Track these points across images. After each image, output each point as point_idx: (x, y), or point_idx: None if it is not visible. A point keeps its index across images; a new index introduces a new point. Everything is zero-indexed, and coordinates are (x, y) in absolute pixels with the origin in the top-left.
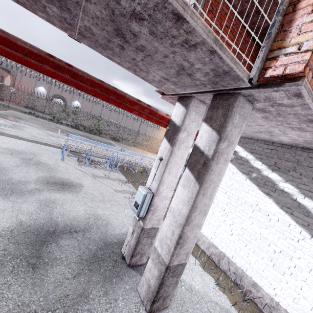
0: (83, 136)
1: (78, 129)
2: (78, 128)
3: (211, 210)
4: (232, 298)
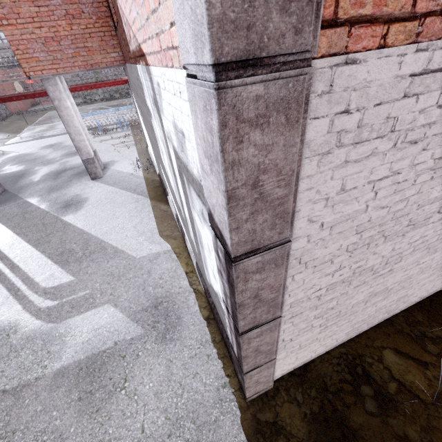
0: (116, 106)
1: (114, 99)
2: (113, 98)
3: (144, 131)
4: (142, 171)
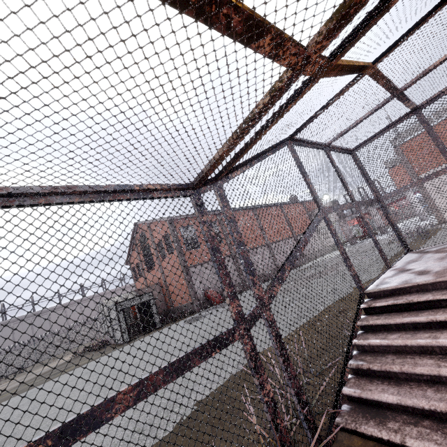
0: None
1: None
2: None
3: None
4: None
